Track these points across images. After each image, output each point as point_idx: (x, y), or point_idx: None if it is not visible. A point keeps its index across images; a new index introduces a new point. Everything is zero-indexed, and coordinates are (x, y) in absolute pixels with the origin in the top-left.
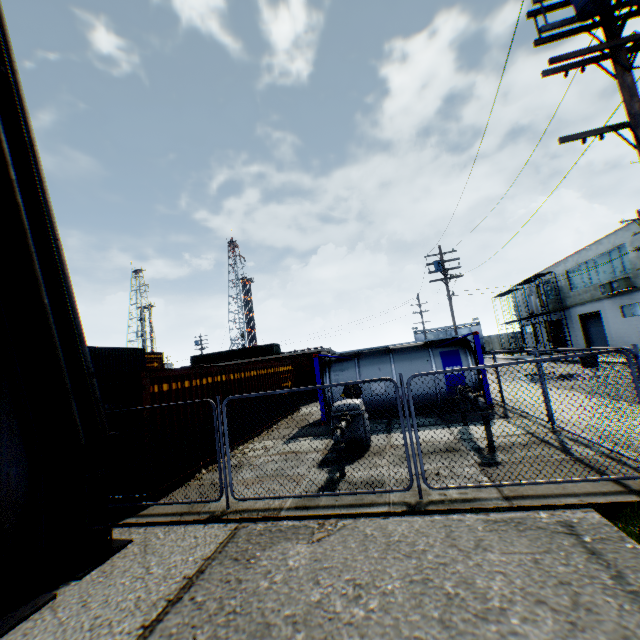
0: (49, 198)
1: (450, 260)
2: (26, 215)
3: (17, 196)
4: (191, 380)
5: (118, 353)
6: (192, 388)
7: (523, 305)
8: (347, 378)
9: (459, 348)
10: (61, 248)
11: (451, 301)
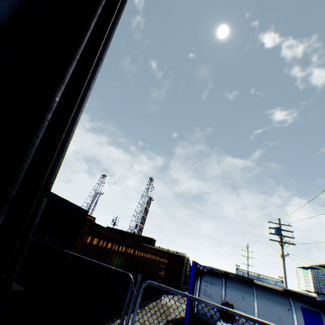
0: (113, 33)
1: (286, 230)
2: (89, 36)
3: (91, 21)
4: (113, 243)
5: (75, 208)
6: (111, 250)
7: (321, 282)
8: (214, 292)
9: (320, 310)
10: (99, 66)
11: (284, 259)
